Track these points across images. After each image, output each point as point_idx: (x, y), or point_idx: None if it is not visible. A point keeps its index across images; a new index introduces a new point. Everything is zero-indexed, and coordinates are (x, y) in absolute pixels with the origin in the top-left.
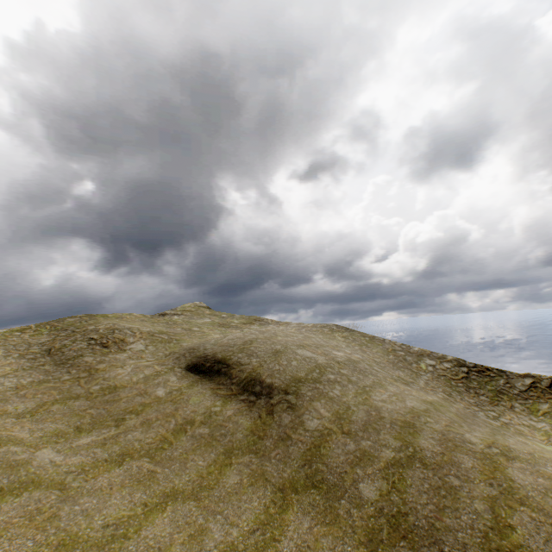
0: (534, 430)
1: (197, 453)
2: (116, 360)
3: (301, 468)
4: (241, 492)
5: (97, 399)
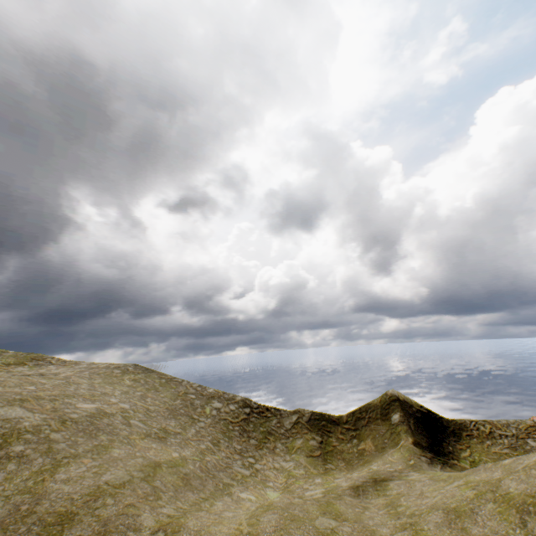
0: (281, 472)
1: None
2: None
3: None
4: None
5: None
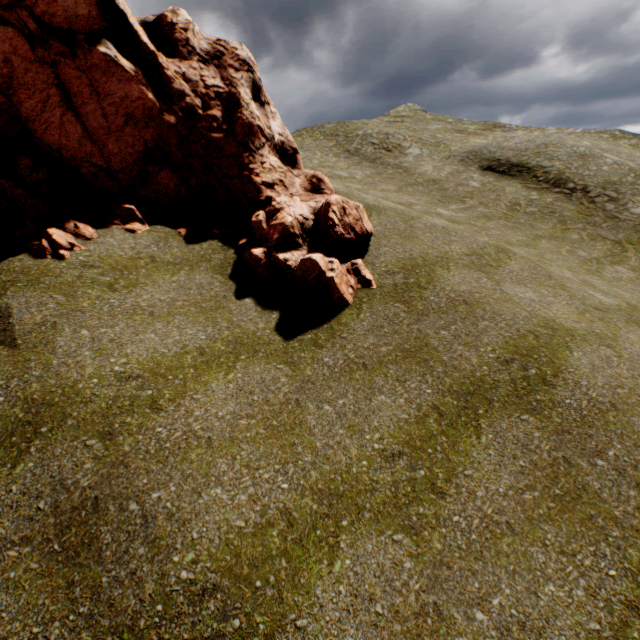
0: None
1: (536, 223)
2: (409, 162)
3: (632, 235)
4: (585, 243)
5: (430, 188)
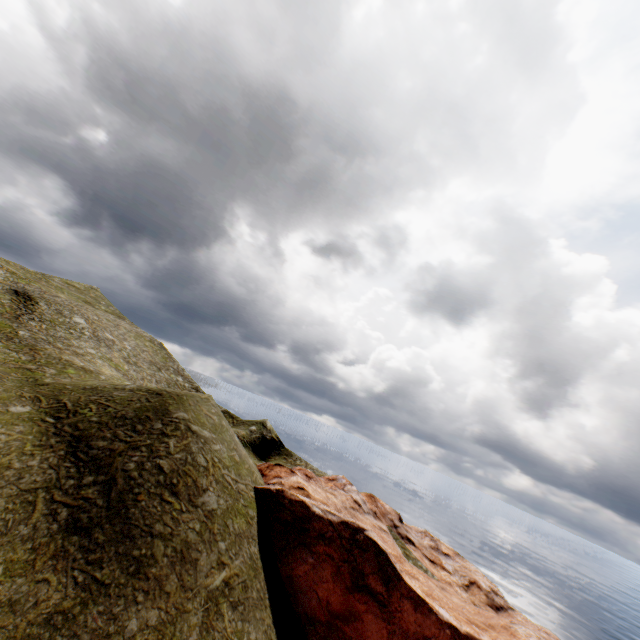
0: None
1: None
2: None
3: (9, 322)
4: None
5: None
